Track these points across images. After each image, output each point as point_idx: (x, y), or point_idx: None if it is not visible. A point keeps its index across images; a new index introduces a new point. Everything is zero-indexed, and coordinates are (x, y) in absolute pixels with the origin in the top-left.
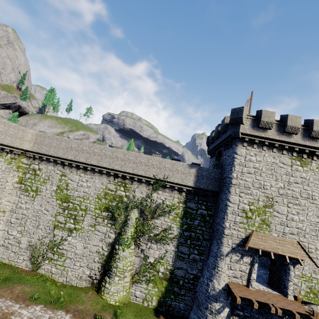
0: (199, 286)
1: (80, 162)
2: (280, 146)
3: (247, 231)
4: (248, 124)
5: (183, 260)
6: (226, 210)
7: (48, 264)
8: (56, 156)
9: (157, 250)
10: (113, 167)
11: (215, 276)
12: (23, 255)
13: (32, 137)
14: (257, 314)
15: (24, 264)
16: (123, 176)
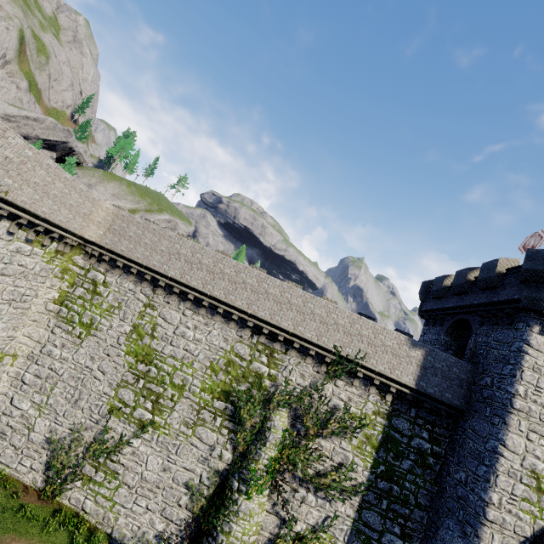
0: None
1: (191, 287)
2: None
3: (538, 521)
4: None
5: (368, 543)
6: (495, 462)
7: (81, 489)
8: (145, 265)
9: (316, 509)
10: (256, 311)
11: None
12: (32, 459)
13: (105, 218)
14: None
15: (29, 478)
16: (271, 334)
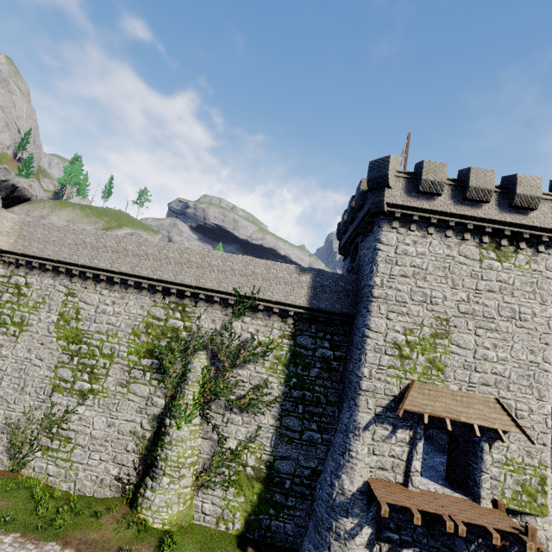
0: (317, 489)
1: (100, 268)
2: (459, 226)
3: (403, 381)
4: (400, 188)
5: (291, 443)
6: (363, 344)
7: (41, 458)
8: (57, 260)
9: (243, 426)
10: (161, 276)
11: (345, 468)
12: None
13: (13, 227)
14: (425, 537)
15: None
16: (180, 293)
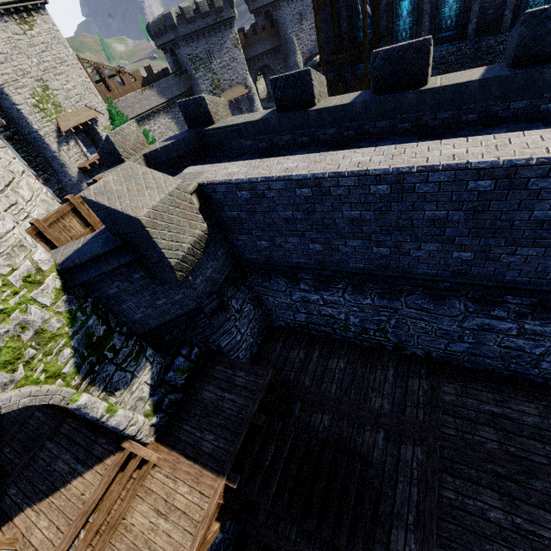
0: (68, 189)
1: None
2: None
3: (53, 121)
4: None
5: None
6: (23, 115)
7: None
8: None
9: None
10: None
11: (68, 170)
12: None
13: None
14: None
15: None
16: None
